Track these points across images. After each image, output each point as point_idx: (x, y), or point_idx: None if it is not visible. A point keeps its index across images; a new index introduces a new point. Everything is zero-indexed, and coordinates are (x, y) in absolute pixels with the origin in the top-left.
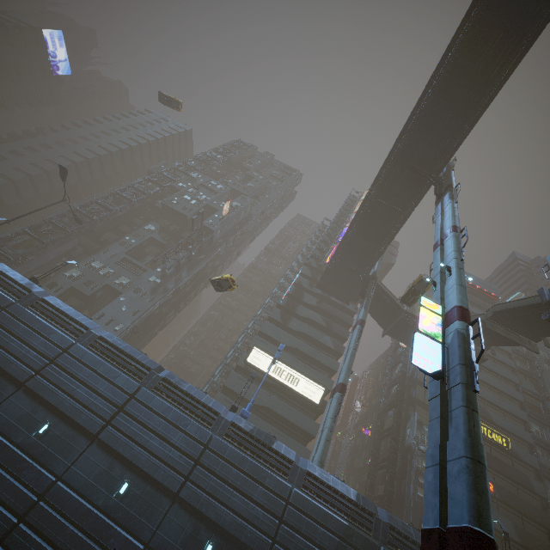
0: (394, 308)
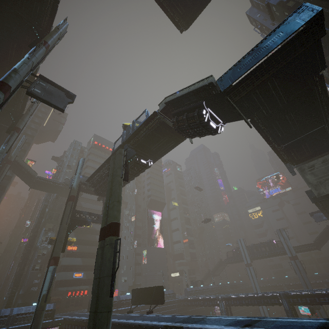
0: (30, 176)
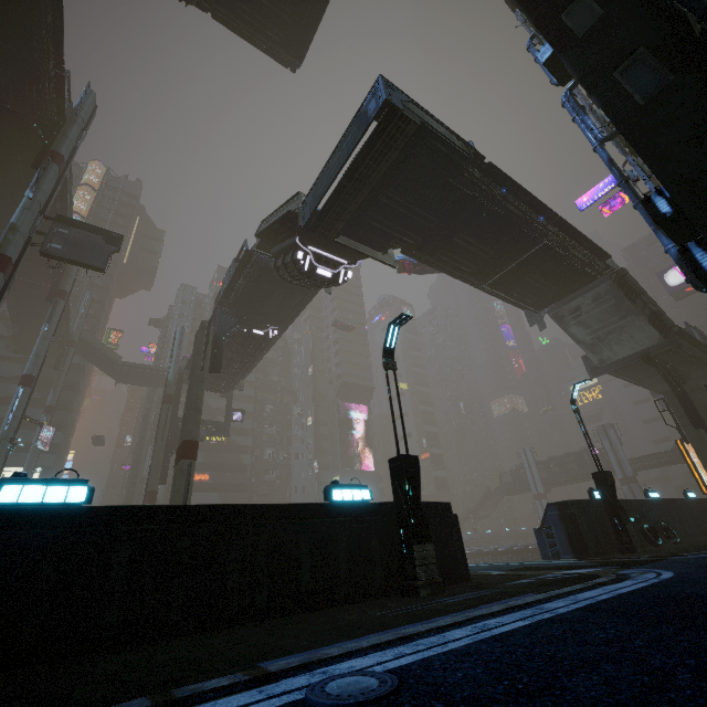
0: (111, 364)
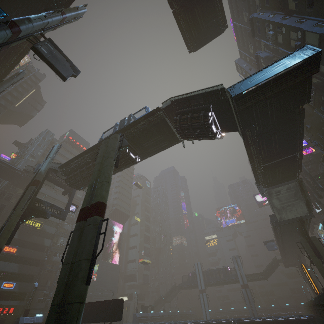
0: None
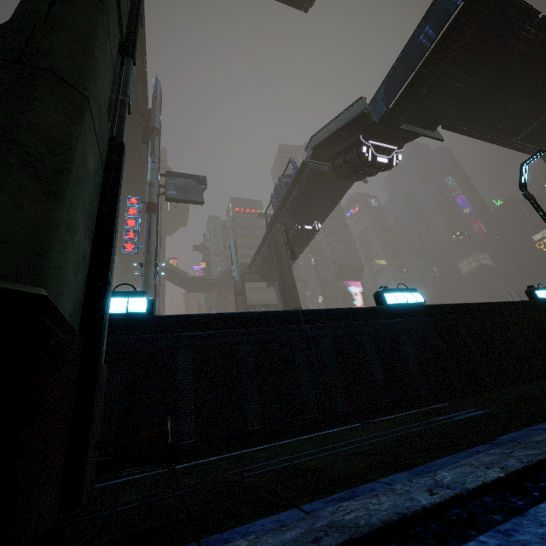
0: (183, 279)
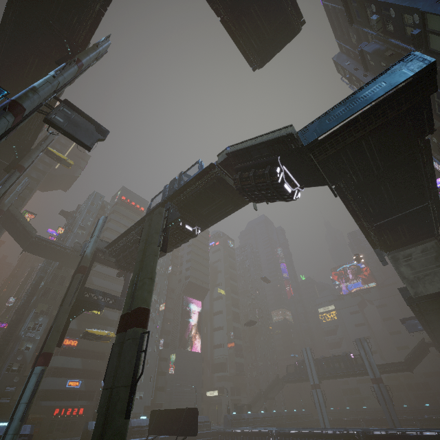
0: (26, 234)
